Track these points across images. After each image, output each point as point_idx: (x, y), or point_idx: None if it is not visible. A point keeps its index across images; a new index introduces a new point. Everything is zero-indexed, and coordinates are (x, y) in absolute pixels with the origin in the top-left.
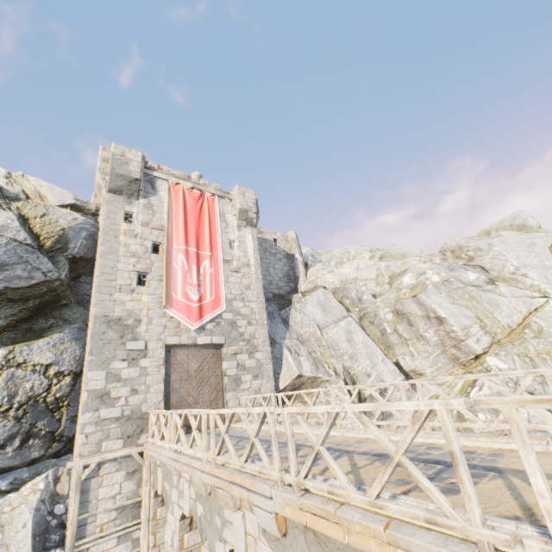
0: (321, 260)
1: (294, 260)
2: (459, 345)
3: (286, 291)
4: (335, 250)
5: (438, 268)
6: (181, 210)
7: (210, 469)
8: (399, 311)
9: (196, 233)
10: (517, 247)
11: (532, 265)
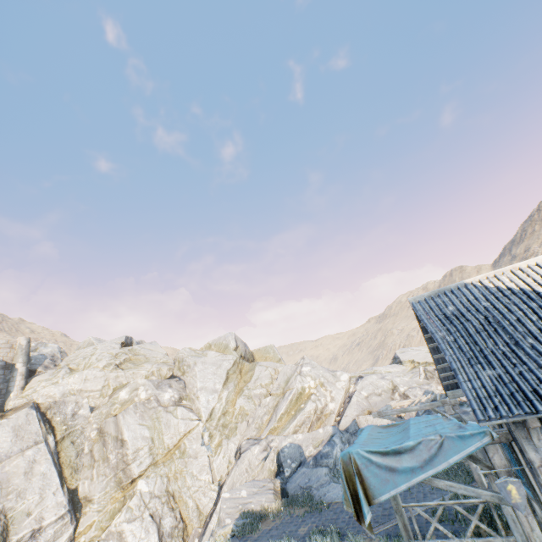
0: (59, 364)
1: (14, 370)
2: (126, 468)
3: None
4: (88, 348)
5: (149, 385)
6: None
7: None
8: (102, 429)
9: None
10: (209, 369)
11: (208, 388)
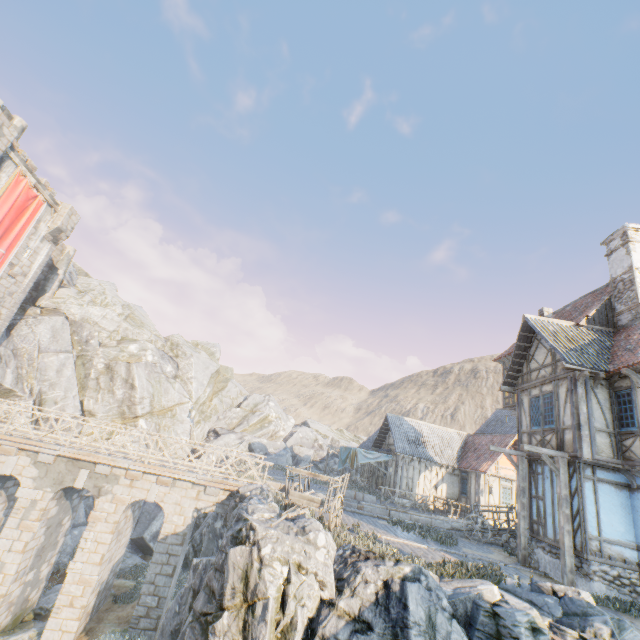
0: (77, 285)
1: (56, 274)
2: (132, 406)
3: (26, 297)
4: (94, 280)
5: (157, 353)
6: (11, 203)
7: (0, 436)
8: (111, 367)
9: (7, 228)
10: (201, 365)
11: (199, 379)
